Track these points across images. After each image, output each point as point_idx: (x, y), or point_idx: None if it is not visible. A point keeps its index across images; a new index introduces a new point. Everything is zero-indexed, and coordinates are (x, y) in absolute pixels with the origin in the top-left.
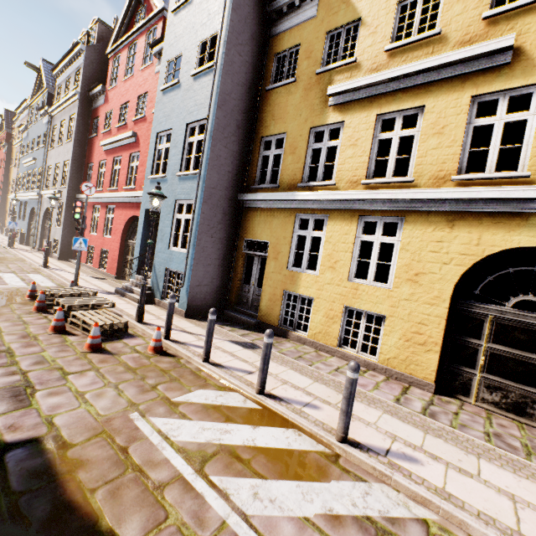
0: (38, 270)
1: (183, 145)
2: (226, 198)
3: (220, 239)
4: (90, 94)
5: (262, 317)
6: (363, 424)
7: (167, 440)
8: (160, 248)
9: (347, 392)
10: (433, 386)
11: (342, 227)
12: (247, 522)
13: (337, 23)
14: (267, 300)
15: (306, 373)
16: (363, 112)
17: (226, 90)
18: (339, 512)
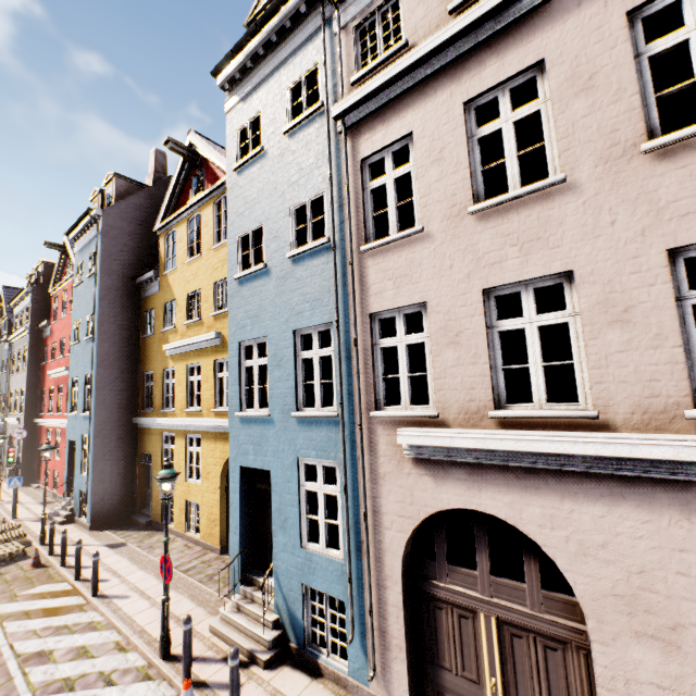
0: None
1: (85, 391)
2: (120, 426)
3: (119, 459)
4: (40, 326)
5: (154, 516)
6: (125, 584)
7: None
8: (77, 473)
9: (93, 568)
10: (219, 549)
11: (180, 442)
12: (5, 634)
13: (168, 299)
14: (155, 501)
15: (135, 559)
16: (182, 362)
17: (104, 352)
18: (54, 625)
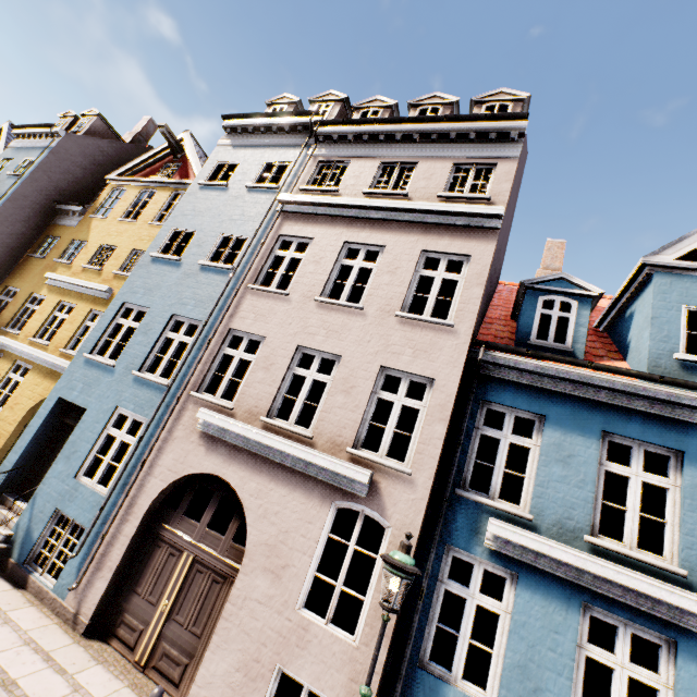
0: None
1: None
2: None
3: None
4: None
5: None
6: None
7: None
8: None
9: None
10: None
11: (5, 364)
12: None
13: (80, 238)
14: None
15: None
16: (57, 296)
17: None
18: None
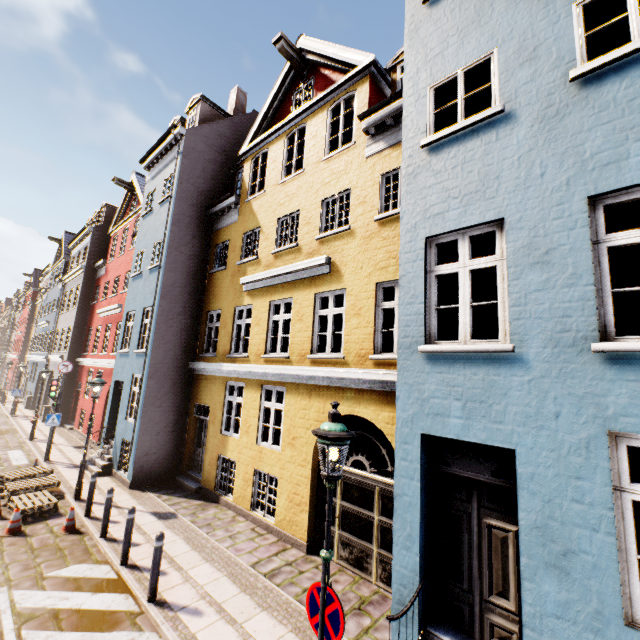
0: (22, 444)
1: (141, 325)
2: (175, 369)
3: (170, 407)
4: (95, 265)
5: (204, 482)
6: (190, 586)
7: (13, 606)
8: (120, 418)
9: (153, 558)
10: (305, 546)
11: (252, 394)
12: None
13: (249, 228)
14: (208, 464)
15: (194, 542)
16: (263, 298)
17: (169, 282)
18: None
